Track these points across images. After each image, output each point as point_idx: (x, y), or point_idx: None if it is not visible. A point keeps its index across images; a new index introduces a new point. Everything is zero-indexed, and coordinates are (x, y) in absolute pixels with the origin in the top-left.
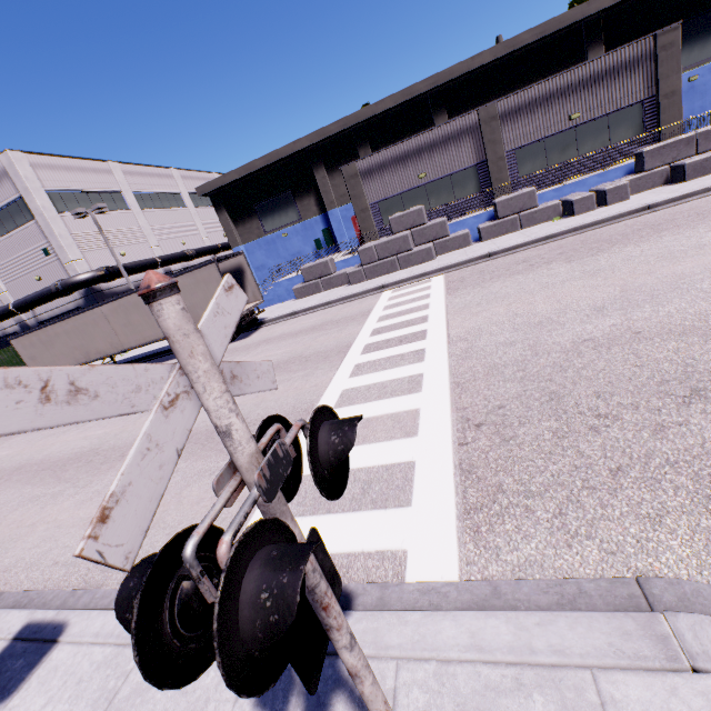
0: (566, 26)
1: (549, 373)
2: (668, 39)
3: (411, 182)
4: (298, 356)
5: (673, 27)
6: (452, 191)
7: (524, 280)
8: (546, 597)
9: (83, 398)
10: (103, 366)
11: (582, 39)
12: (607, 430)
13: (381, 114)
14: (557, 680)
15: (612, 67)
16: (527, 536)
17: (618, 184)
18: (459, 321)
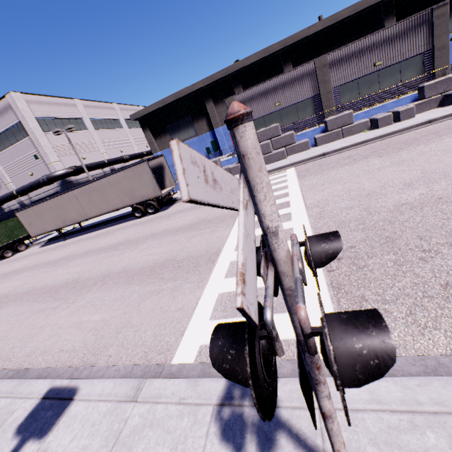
0: (370, 5)
1: (382, 225)
2: (440, 11)
3: (270, 109)
4: (203, 219)
5: (444, 3)
6: (297, 114)
7: (351, 169)
8: (414, 367)
9: (217, 187)
10: (219, 167)
11: (381, 14)
12: (432, 260)
13: (249, 66)
14: (441, 422)
15: (403, 30)
16: (389, 328)
17: (407, 107)
18: (311, 195)
